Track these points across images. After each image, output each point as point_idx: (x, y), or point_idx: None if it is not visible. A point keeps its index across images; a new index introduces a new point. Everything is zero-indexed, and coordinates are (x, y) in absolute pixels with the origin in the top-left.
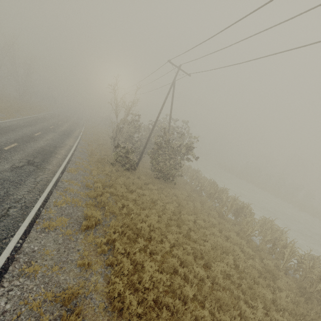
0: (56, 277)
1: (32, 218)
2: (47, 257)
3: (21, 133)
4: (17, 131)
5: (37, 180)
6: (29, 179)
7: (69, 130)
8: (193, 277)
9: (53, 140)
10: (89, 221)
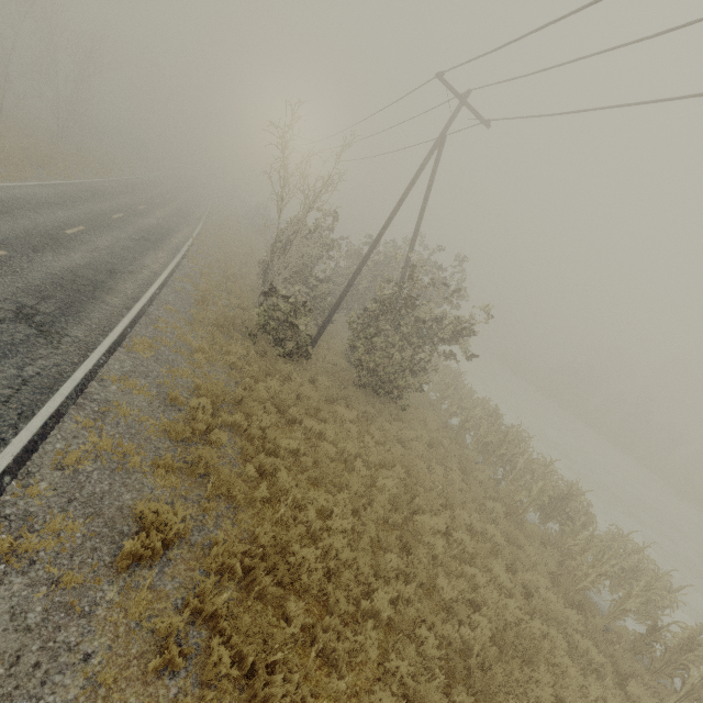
0: None
1: None
2: None
3: (30, 222)
4: (21, 215)
5: (25, 374)
6: (1, 368)
7: (161, 228)
8: None
9: (111, 251)
10: (145, 540)
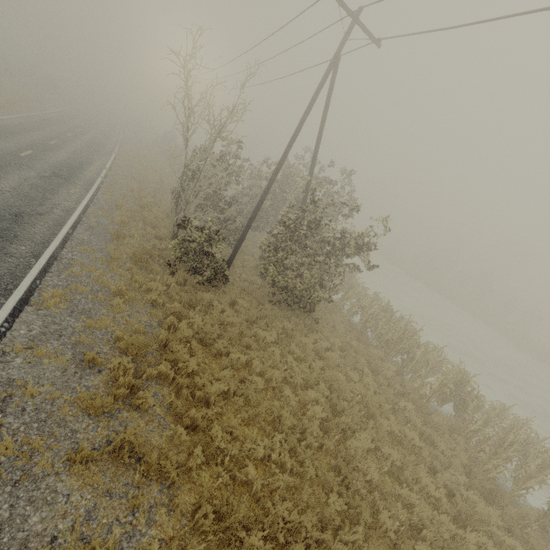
0: None
1: None
2: None
3: None
4: None
5: None
6: None
7: (73, 162)
8: None
9: (18, 192)
10: None
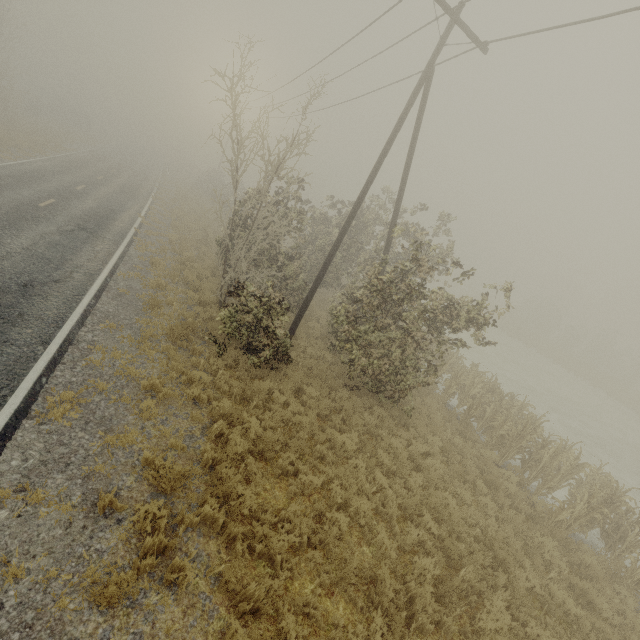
0: None
1: None
2: None
3: None
4: None
5: None
6: None
7: (103, 211)
8: None
9: (31, 254)
10: None
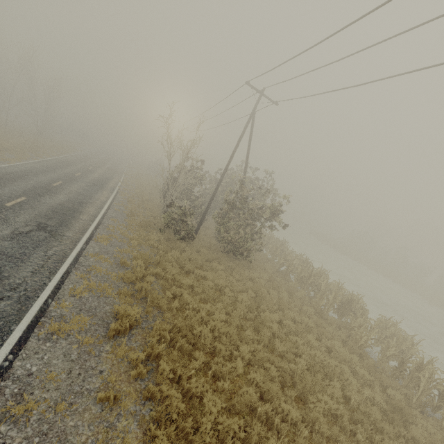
0: (61, 422)
1: (33, 316)
2: (51, 384)
3: (34, 182)
4: (29, 179)
5: (48, 254)
6: (36, 252)
7: (103, 178)
8: (280, 419)
9: (78, 193)
10: (120, 323)
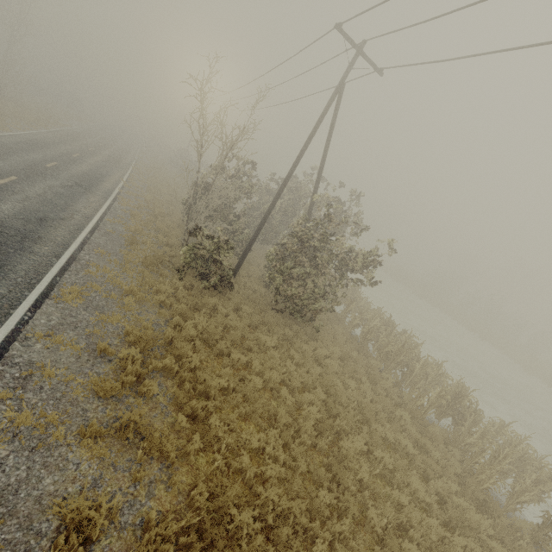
0: None
1: None
2: None
3: None
4: None
5: None
6: None
7: (94, 174)
8: None
9: (43, 199)
10: (63, 546)
